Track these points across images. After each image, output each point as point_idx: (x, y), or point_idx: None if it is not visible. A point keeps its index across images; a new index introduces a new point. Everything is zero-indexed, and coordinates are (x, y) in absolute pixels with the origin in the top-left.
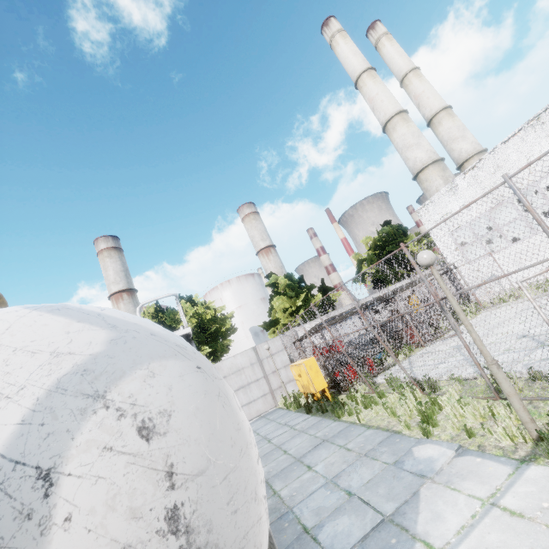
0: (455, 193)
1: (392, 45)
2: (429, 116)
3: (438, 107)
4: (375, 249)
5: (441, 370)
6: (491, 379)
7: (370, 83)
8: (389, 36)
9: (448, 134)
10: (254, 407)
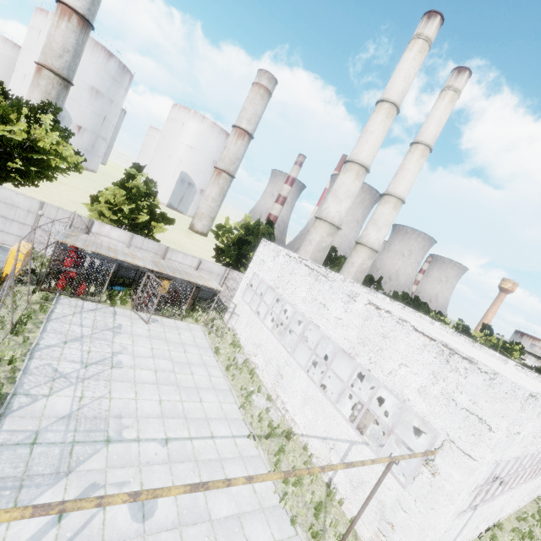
0: (275, 257)
1: (446, 106)
2: (389, 190)
3: (398, 193)
4: (247, 228)
5: (64, 329)
6: (12, 355)
7: (380, 117)
8: (455, 96)
9: (378, 216)
10: (3, 236)
